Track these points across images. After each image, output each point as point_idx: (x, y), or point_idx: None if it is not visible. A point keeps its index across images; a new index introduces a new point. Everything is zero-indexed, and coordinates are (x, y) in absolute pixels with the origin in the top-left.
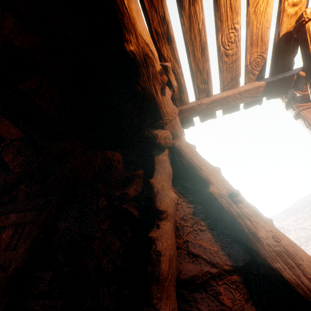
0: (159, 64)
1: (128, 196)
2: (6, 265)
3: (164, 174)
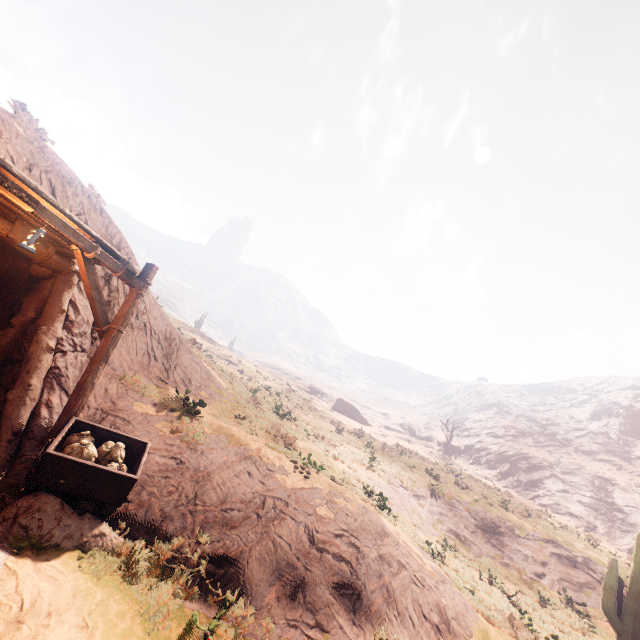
0: (5, 232)
1: (20, 302)
2: None
3: (37, 298)
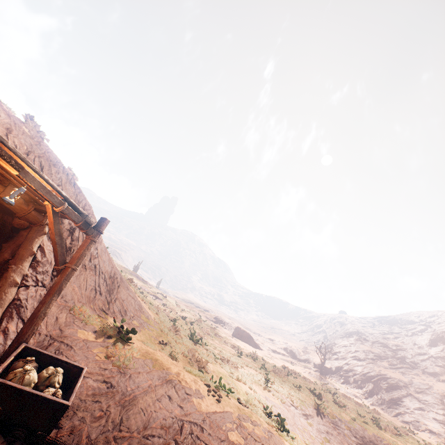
0: None
1: (1, 247)
2: None
3: (14, 243)
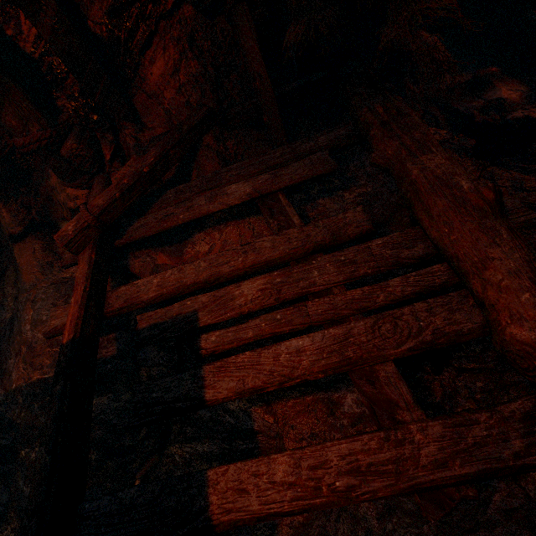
0: None
1: (508, 101)
2: (346, 235)
3: None
